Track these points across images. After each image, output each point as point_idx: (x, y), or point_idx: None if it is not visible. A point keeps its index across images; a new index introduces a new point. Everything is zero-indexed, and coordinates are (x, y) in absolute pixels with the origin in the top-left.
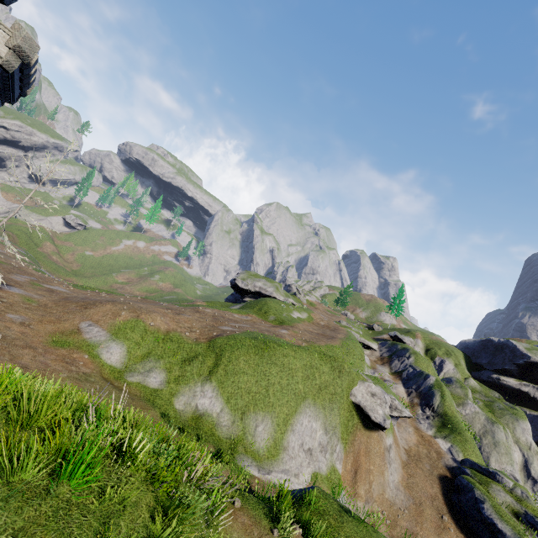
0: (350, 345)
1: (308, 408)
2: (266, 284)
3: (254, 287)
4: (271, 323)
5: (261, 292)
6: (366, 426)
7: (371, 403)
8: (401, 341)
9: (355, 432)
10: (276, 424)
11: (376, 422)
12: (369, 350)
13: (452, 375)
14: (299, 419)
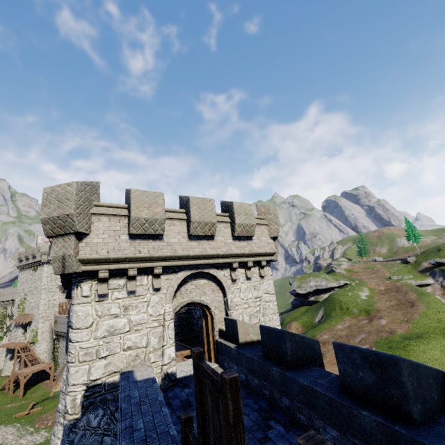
0: (429, 301)
1: None
2: (317, 280)
3: (310, 287)
4: (361, 316)
5: (318, 289)
6: None
7: None
8: (444, 264)
9: None
10: None
11: None
12: (428, 286)
13: None
14: None
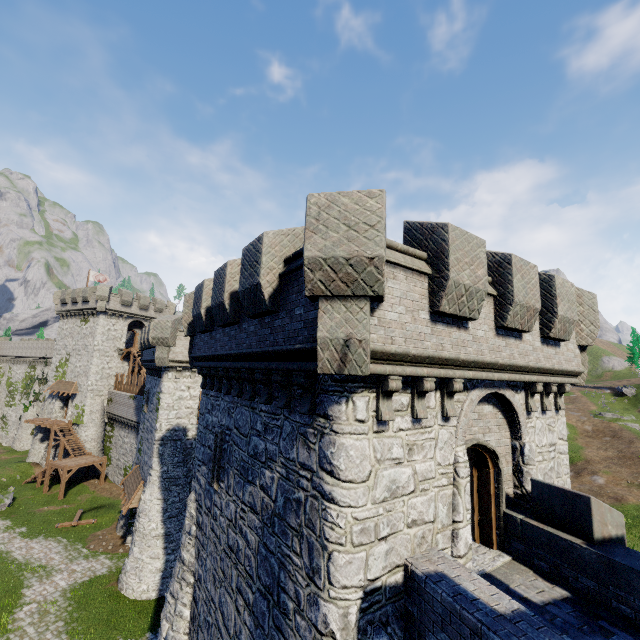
0: None
1: None
2: None
3: None
4: None
5: None
6: None
7: None
8: None
9: None
10: None
11: None
12: None
13: None
14: None
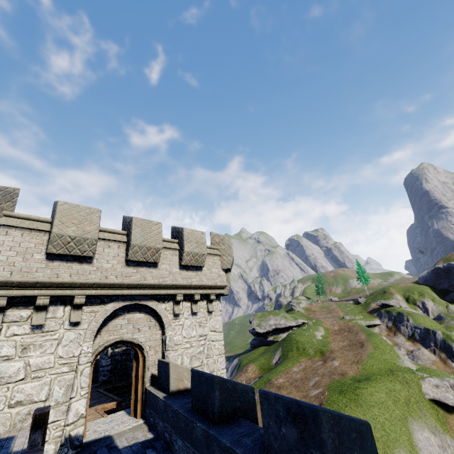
0: (377, 342)
1: (413, 424)
2: (276, 319)
3: (270, 326)
4: (316, 357)
5: (277, 328)
6: (449, 412)
7: (441, 394)
8: (389, 306)
9: (447, 421)
10: (409, 452)
11: (453, 406)
12: (376, 326)
13: (437, 310)
14: (415, 437)
